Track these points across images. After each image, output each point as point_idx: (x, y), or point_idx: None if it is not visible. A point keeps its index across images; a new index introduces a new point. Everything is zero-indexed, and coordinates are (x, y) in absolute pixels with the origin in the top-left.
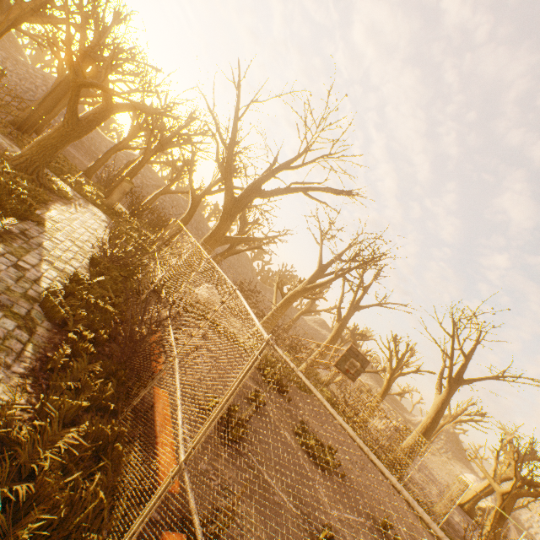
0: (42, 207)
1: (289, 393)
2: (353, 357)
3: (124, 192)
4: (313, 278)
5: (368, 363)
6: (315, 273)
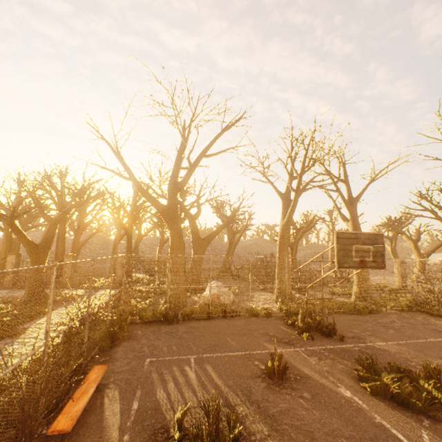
0: (16, 321)
1: (344, 328)
2: (352, 243)
3: (122, 265)
4: (285, 210)
5: (380, 236)
6: (282, 205)
